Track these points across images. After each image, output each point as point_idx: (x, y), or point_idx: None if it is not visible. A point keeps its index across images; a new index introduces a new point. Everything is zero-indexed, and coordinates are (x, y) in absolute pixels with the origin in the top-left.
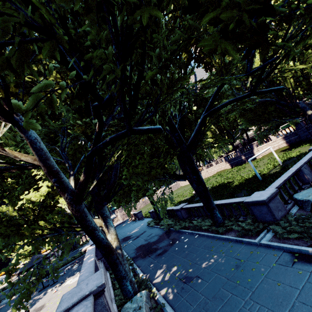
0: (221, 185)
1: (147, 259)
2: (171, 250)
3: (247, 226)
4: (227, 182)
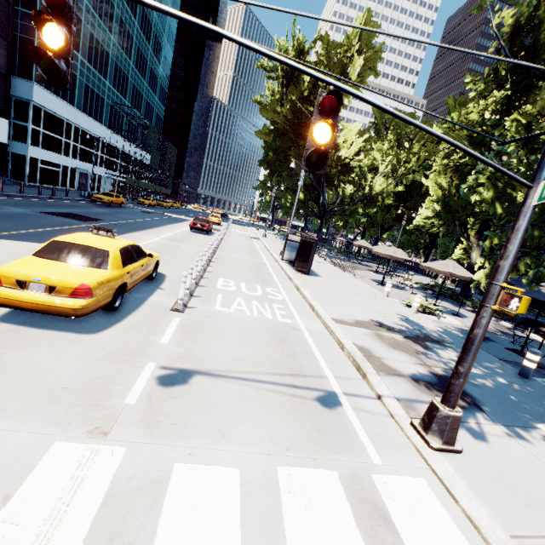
0: None
1: None
2: None
3: None
4: None
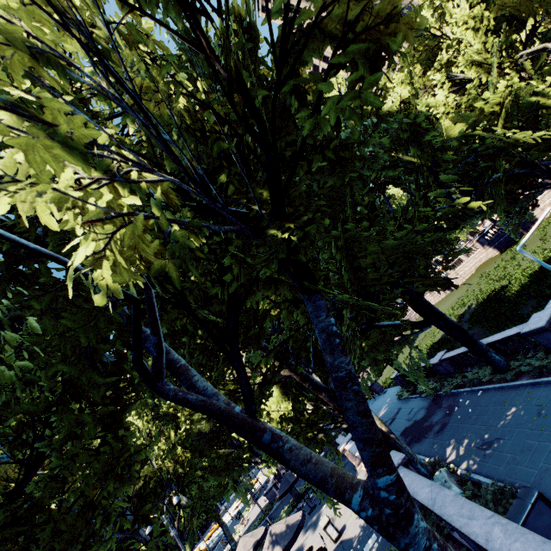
0: (491, 295)
1: (425, 442)
2: (452, 421)
3: (538, 363)
4: (501, 288)
